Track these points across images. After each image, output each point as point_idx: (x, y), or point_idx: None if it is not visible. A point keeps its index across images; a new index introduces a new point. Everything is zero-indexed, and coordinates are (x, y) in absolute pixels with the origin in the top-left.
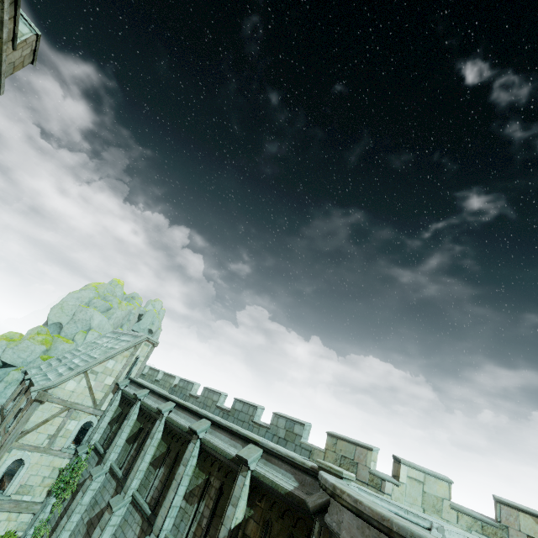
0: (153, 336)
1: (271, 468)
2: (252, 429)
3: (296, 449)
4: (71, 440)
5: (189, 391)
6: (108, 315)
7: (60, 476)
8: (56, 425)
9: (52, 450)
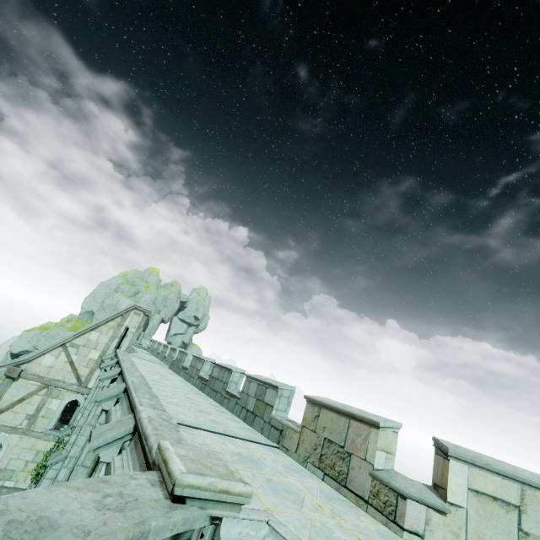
0: (200, 323)
1: (131, 460)
2: (223, 401)
3: (263, 428)
4: (54, 420)
5: (182, 362)
6: (136, 299)
7: (41, 460)
8: (35, 404)
9: (33, 431)
